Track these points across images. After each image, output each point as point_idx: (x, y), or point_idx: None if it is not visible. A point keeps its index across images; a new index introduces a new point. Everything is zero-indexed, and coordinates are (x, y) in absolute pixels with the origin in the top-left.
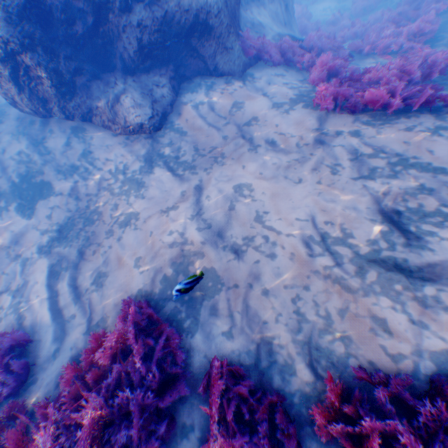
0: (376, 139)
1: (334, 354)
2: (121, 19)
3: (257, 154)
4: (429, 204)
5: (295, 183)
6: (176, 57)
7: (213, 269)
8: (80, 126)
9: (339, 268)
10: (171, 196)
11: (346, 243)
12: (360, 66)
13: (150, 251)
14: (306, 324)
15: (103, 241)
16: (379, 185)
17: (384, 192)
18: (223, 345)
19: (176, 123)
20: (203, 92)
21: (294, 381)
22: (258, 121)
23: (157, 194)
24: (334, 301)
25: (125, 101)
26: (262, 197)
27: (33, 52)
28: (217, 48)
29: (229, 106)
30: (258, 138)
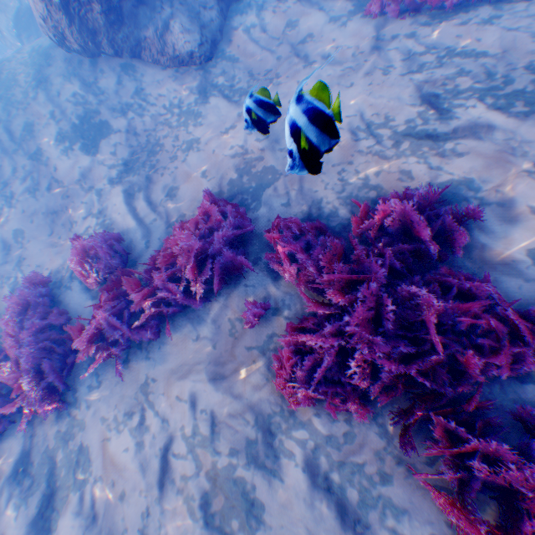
0: (429, 37)
1: (368, 199)
2: None
3: (311, 69)
4: (464, 84)
5: (347, 88)
6: None
7: (271, 167)
8: (128, 63)
9: (378, 145)
10: (228, 120)
11: (387, 127)
12: None
13: (215, 165)
14: (348, 186)
15: (170, 166)
16: (424, 76)
17: (427, 81)
18: (282, 212)
19: (228, 52)
20: (254, 14)
21: (336, 220)
22: (313, 38)
23: (215, 121)
24: (371, 168)
25: (174, 28)
26: None
27: None
28: None
29: (283, 26)
30: (313, 55)
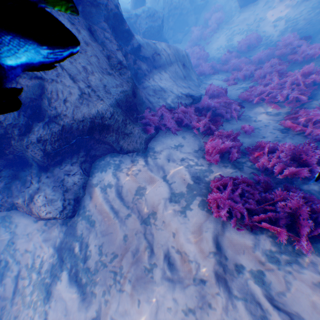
0: (287, 297)
1: None
2: (22, 140)
3: (153, 280)
4: None
5: None
6: (85, 144)
7: None
8: (8, 213)
9: None
10: None
11: None
12: (253, 117)
13: None
14: None
15: None
16: None
17: None
18: None
19: (87, 208)
20: (111, 172)
21: None
22: (157, 219)
23: None
24: None
25: (38, 200)
26: None
27: None
28: (118, 135)
29: (133, 190)
30: (156, 250)
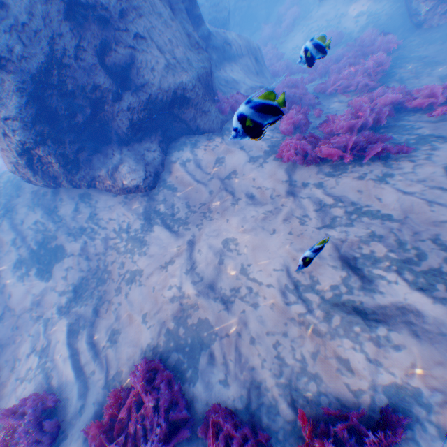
0: (335, 189)
1: (309, 393)
2: (114, 107)
3: (238, 207)
4: (379, 250)
5: (271, 234)
6: (162, 124)
7: (207, 320)
8: (85, 192)
9: (309, 313)
10: (168, 251)
11: (314, 290)
12: (326, 106)
13: (154, 306)
14: (285, 367)
15: (114, 298)
16: (339, 233)
17: (343, 239)
18: (220, 391)
19: (168, 180)
20: (189, 150)
21: (278, 420)
22: (237, 175)
23: (157, 250)
24: (307, 344)
25: (123, 169)
26: (245, 248)
27: (44, 145)
28: (196, 113)
29: (212, 161)
30: (238, 192)
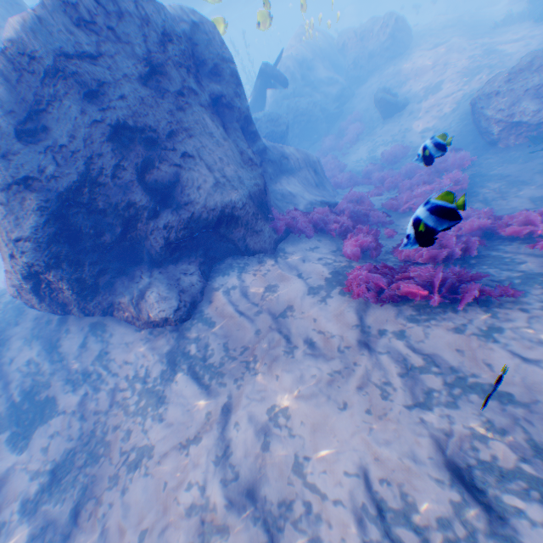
0: (425, 343)
1: None
2: (149, 225)
3: (293, 358)
4: (505, 456)
5: (339, 407)
6: (205, 242)
7: None
8: (100, 320)
9: None
10: (193, 419)
11: (412, 523)
12: (399, 225)
13: (161, 519)
14: None
15: (105, 494)
16: (438, 417)
17: (446, 429)
18: None
19: (205, 311)
20: (234, 273)
21: None
22: (293, 310)
23: (178, 415)
24: None
25: (150, 296)
26: (301, 428)
27: (57, 268)
28: (246, 232)
29: (262, 288)
30: (294, 335)
